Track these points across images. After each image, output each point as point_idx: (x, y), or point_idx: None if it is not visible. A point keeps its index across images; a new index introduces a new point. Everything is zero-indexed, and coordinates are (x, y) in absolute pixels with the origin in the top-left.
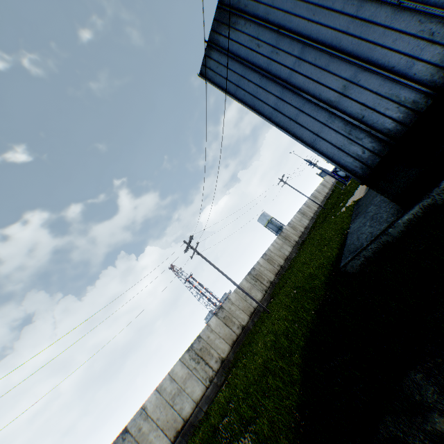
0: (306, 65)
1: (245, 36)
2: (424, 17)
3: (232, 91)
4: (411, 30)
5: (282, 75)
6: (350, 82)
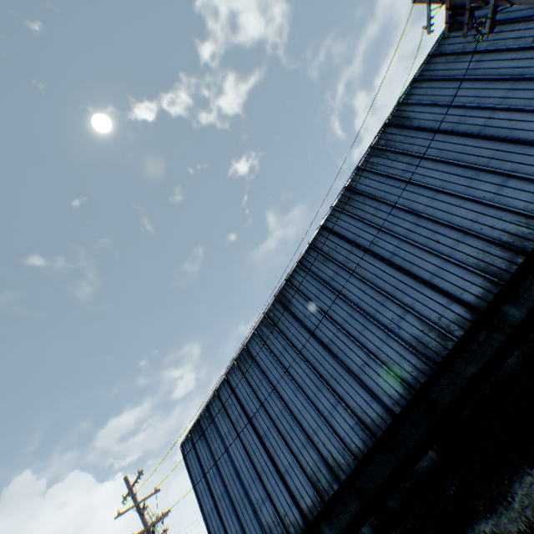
0: (224, 502)
1: (205, 451)
2: (261, 527)
3: (193, 476)
4: (257, 529)
5: (215, 495)
6: (238, 533)
